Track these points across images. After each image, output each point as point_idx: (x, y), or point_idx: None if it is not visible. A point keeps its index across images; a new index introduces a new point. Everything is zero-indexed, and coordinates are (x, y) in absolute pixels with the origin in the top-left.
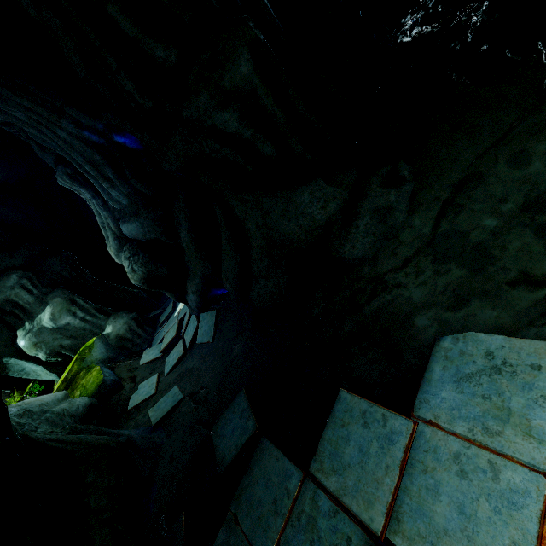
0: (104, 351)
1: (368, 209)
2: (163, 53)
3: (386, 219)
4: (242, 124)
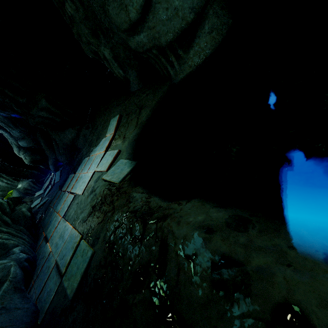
0: (18, 194)
1: (82, 135)
2: (21, 100)
3: (85, 137)
4: (48, 114)
